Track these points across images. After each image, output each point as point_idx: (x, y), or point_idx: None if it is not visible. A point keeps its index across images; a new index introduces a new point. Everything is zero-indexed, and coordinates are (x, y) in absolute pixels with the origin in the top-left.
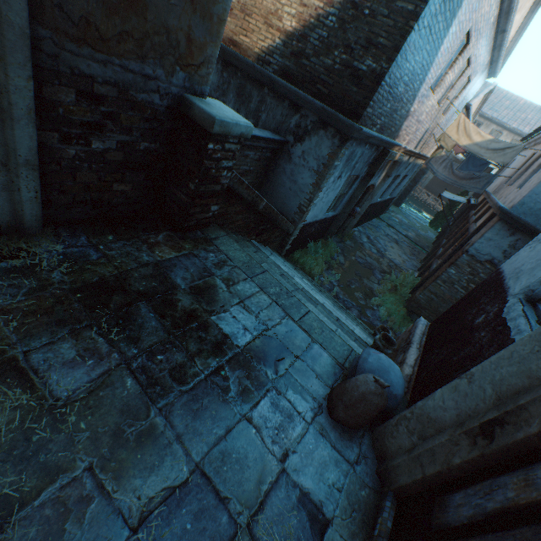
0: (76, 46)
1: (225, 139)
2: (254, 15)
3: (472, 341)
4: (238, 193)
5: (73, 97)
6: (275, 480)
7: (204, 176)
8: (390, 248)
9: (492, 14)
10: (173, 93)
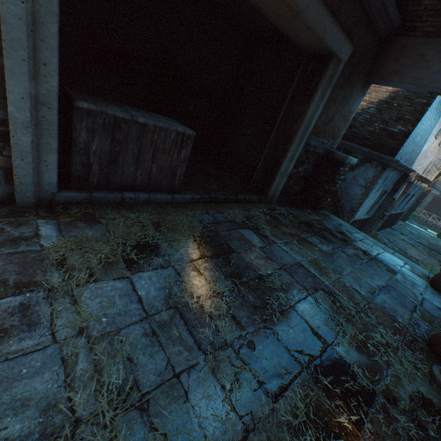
0: (312, 136)
1: (345, 165)
2: None
3: None
4: (336, 194)
5: (303, 152)
6: (421, 298)
7: (333, 182)
8: (409, 249)
9: None
10: (326, 148)
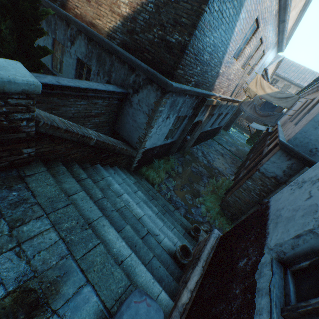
0: None
1: (4, 95)
2: (103, 5)
3: (229, 294)
4: (58, 136)
5: None
6: None
7: None
8: (217, 159)
9: (273, 8)
10: None
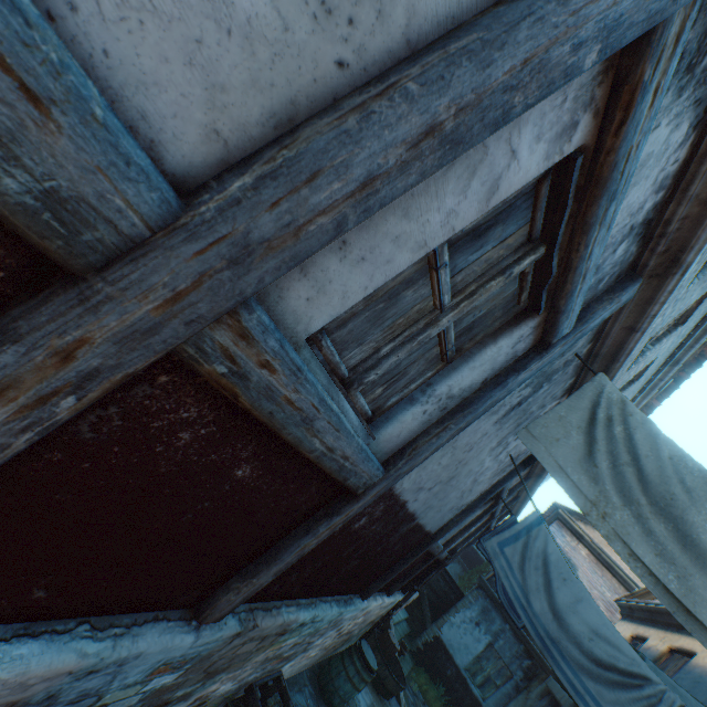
0: None
1: None
2: None
3: None
4: None
5: None
6: None
7: None
8: None
9: None
10: None
